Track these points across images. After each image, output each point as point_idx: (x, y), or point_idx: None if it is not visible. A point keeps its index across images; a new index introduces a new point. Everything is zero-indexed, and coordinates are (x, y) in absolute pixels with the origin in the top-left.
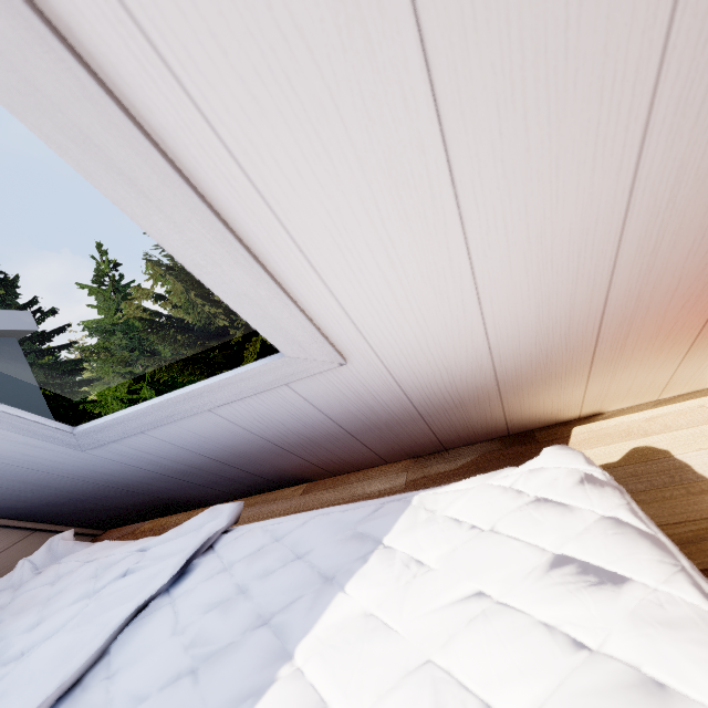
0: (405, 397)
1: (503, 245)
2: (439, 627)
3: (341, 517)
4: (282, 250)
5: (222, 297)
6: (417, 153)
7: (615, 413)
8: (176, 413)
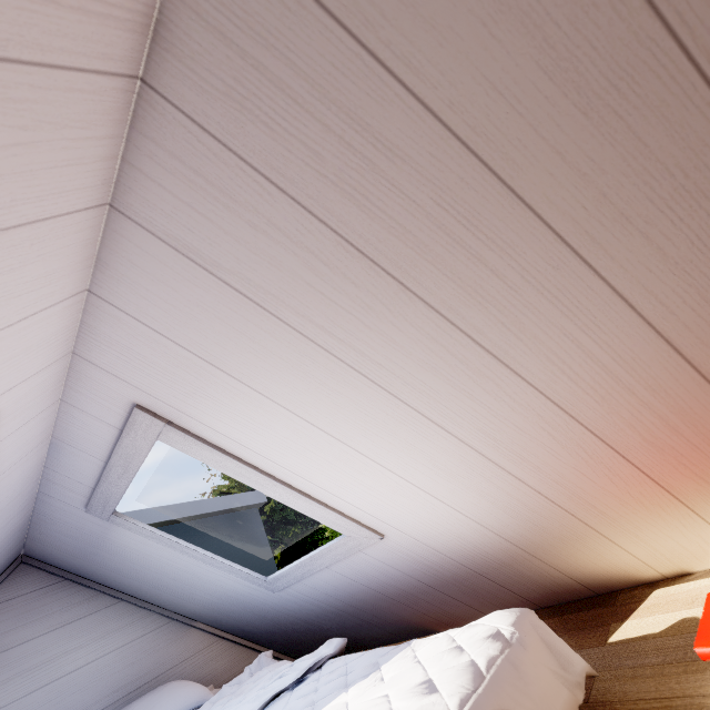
0: (449, 558)
1: (419, 473)
2: (360, 708)
3: (378, 651)
4: (317, 490)
5: (301, 512)
6: (345, 453)
7: (703, 573)
8: (309, 569)
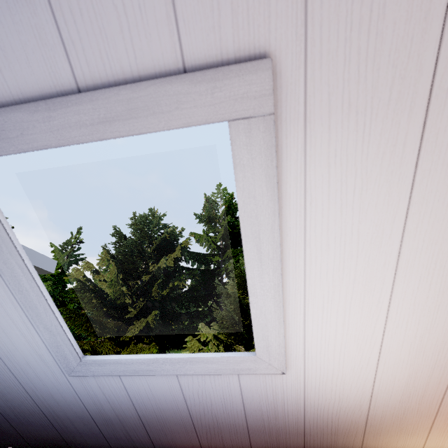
0: (302, 412)
1: (402, 334)
2: None
3: None
4: (296, 299)
5: (252, 311)
6: (380, 282)
7: None
8: (158, 369)
